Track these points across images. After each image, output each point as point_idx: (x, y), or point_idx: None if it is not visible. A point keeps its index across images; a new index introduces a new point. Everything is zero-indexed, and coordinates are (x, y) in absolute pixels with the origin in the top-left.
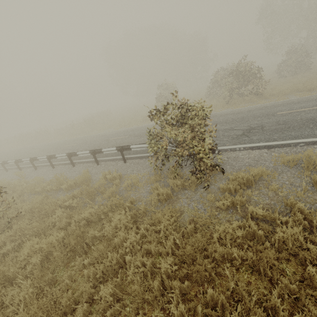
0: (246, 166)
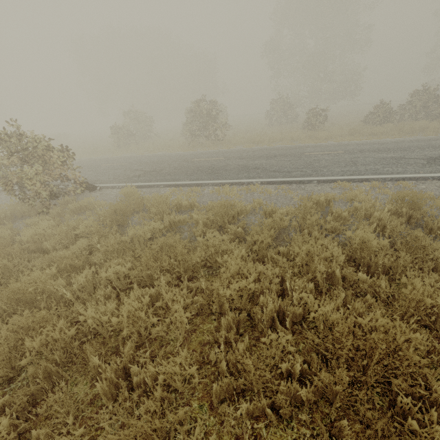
0: (103, 200)
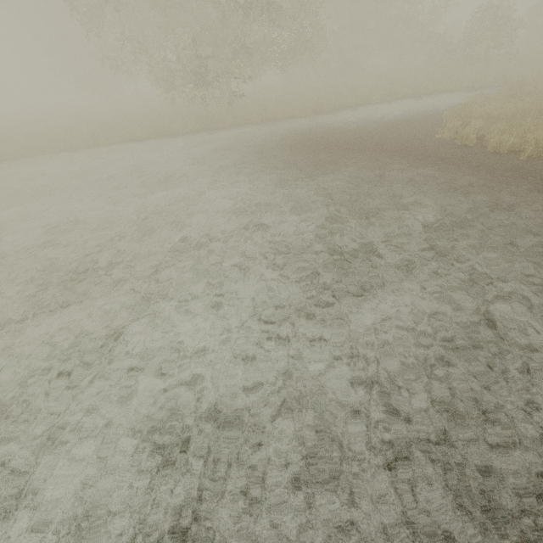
0: None
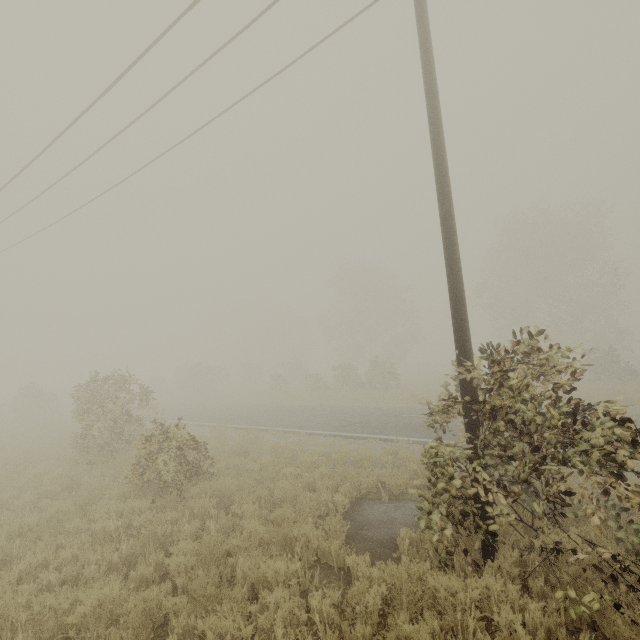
0: None
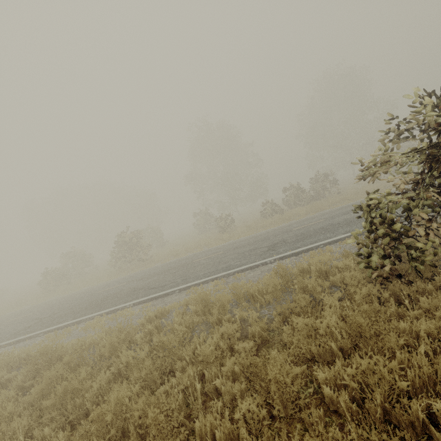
0: None
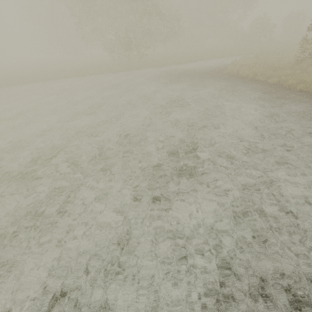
0: None
